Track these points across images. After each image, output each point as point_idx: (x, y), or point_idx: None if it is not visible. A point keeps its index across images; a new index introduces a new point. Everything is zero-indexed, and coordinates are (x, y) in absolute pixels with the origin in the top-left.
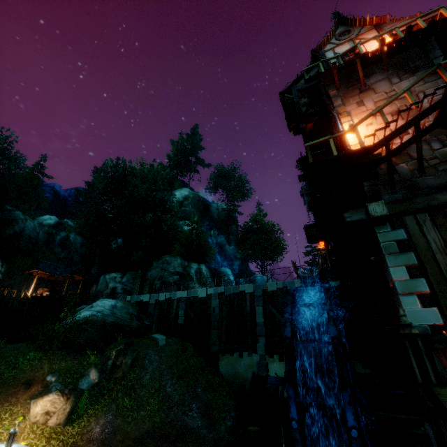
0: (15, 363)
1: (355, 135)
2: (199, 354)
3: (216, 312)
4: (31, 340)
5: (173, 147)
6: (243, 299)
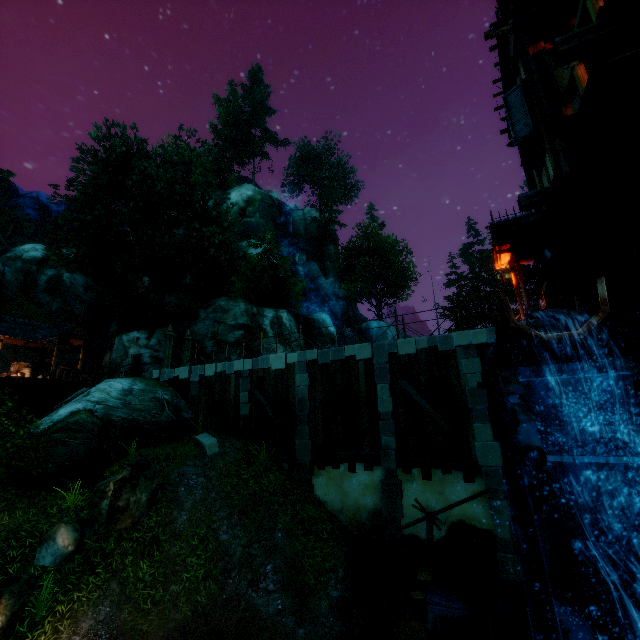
0: None
1: None
2: (278, 466)
3: (305, 395)
4: None
5: (220, 110)
6: (352, 372)
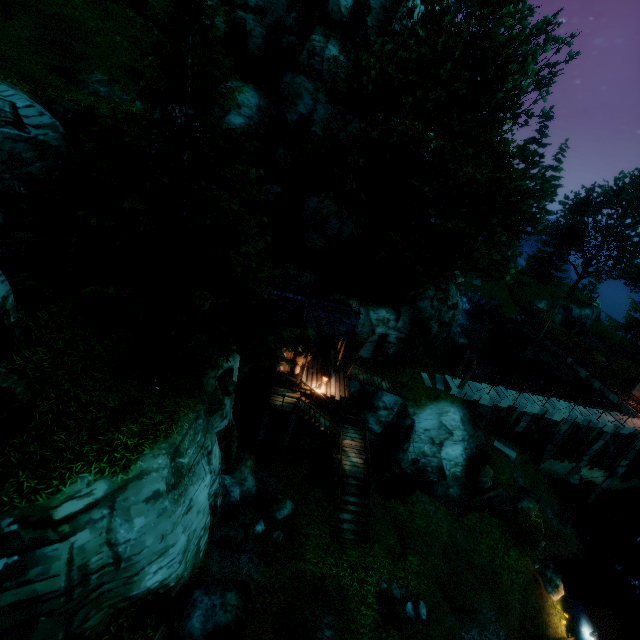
0: (511, 567)
1: None
2: (527, 456)
3: (561, 433)
4: (417, 489)
5: None
6: (591, 430)
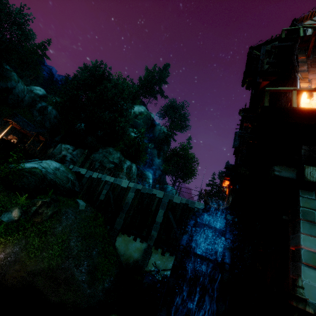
0: None
1: (309, 102)
2: (105, 226)
3: (129, 201)
4: None
5: (146, 73)
6: (152, 200)
